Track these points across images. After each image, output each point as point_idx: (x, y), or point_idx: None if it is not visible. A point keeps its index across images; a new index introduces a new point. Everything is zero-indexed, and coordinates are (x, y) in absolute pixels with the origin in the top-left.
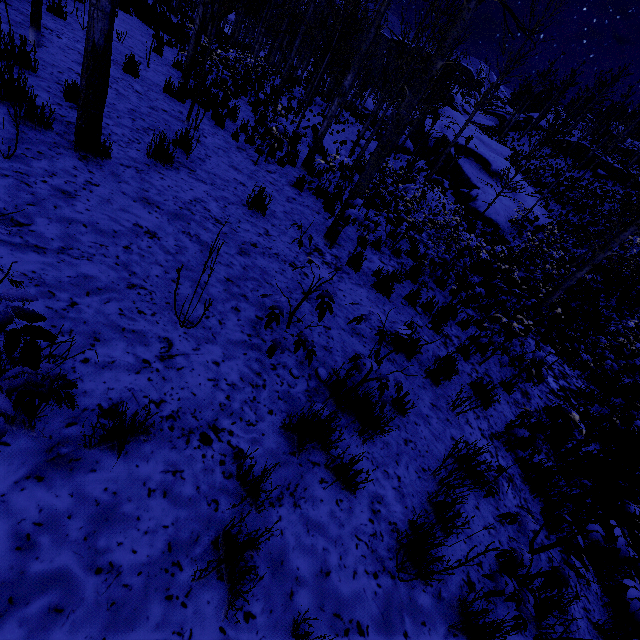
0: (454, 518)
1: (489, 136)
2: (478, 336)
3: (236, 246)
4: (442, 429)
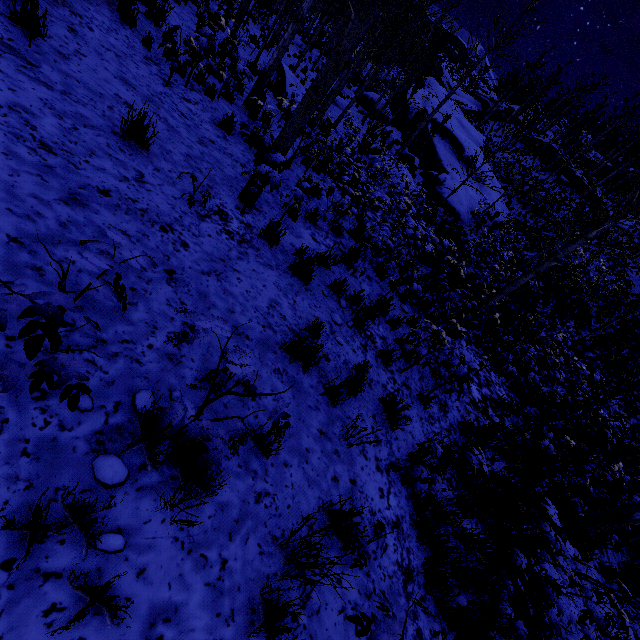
0: (283, 631)
1: (469, 120)
2: (406, 339)
3: (64, 189)
4: (324, 467)
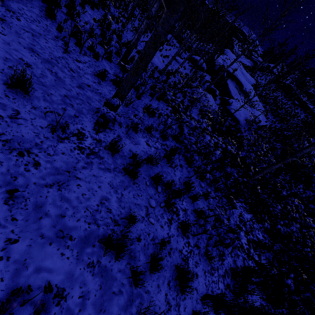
0: None
1: (247, 71)
2: (199, 211)
3: None
4: None
